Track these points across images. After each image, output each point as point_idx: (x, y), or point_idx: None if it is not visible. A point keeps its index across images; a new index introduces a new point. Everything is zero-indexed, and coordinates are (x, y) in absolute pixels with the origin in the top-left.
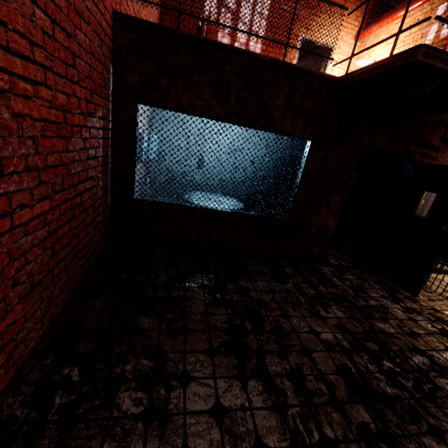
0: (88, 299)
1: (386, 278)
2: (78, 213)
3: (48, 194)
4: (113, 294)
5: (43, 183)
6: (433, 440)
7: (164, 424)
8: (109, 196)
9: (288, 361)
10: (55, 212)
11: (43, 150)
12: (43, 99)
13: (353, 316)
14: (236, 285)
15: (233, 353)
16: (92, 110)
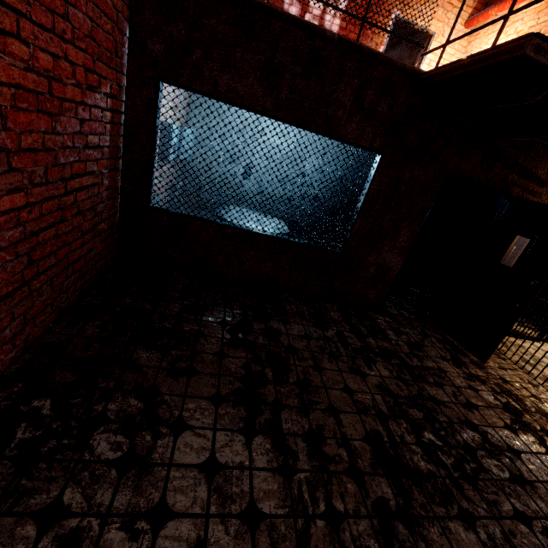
0: (78, 322)
1: (452, 337)
2: (70, 215)
3: (23, 186)
4: (110, 320)
5: (14, 170)
6: (461, 526)
7: (143, 474)
8: (119, 200)
9: (309, 420)
10: (34, 210)
11: (15, 127)
12: (15, 57)
13: (400, 377)
14: (265, 326)
15: (243, 403)
16: (95, 83)
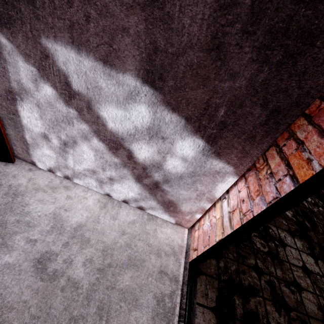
0: None
1: None
2: None
3: None
4: None
5: None
6: None
7: (280, 263)
8: None
9: None
10: None
11: None
12: None
13: None
14: None
15: (304, 239)
16: None
